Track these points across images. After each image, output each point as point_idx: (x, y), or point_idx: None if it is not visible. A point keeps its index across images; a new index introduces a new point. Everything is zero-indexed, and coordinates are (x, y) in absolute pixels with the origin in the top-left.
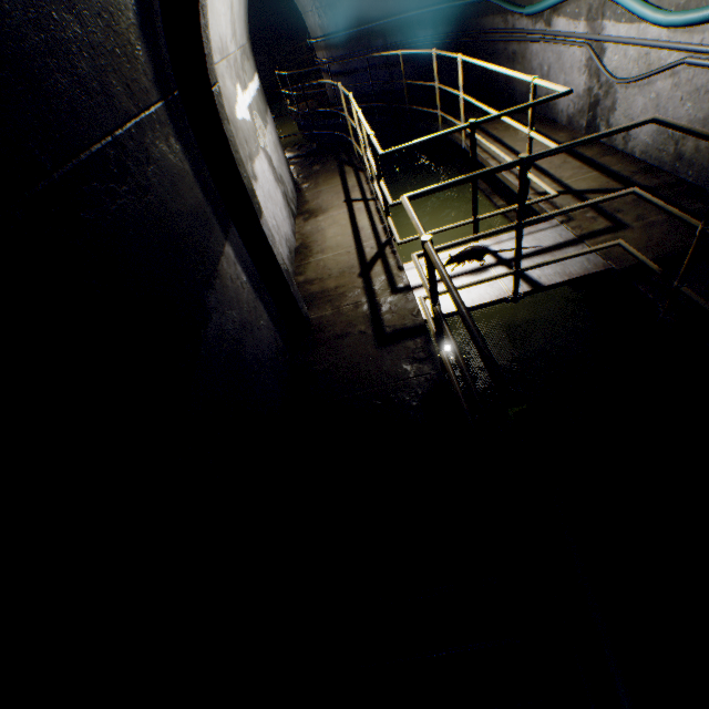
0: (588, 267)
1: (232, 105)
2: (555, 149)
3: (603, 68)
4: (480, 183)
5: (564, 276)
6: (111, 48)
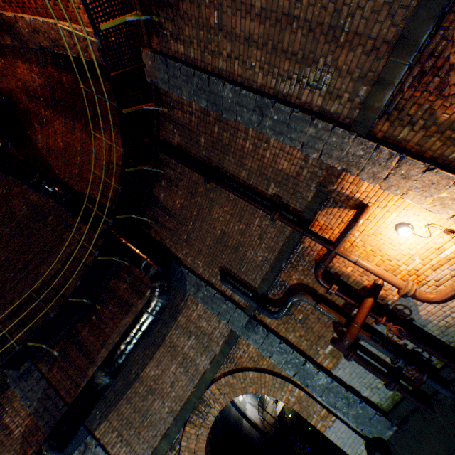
0: None
1: (238, 399)
2: None
3: None
4: None
5: None
6: (227, 406)
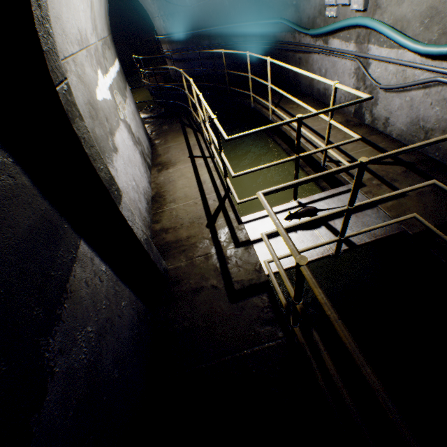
0: (387, 229)
1: (92, 89)
2: (389, 154)
3: (369, 76)
4: (281, 143)
5: (371, 236)
6: None
